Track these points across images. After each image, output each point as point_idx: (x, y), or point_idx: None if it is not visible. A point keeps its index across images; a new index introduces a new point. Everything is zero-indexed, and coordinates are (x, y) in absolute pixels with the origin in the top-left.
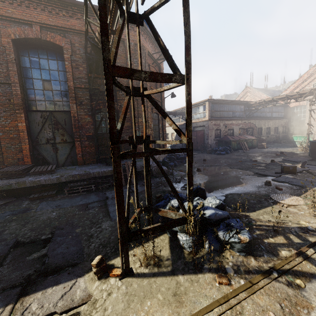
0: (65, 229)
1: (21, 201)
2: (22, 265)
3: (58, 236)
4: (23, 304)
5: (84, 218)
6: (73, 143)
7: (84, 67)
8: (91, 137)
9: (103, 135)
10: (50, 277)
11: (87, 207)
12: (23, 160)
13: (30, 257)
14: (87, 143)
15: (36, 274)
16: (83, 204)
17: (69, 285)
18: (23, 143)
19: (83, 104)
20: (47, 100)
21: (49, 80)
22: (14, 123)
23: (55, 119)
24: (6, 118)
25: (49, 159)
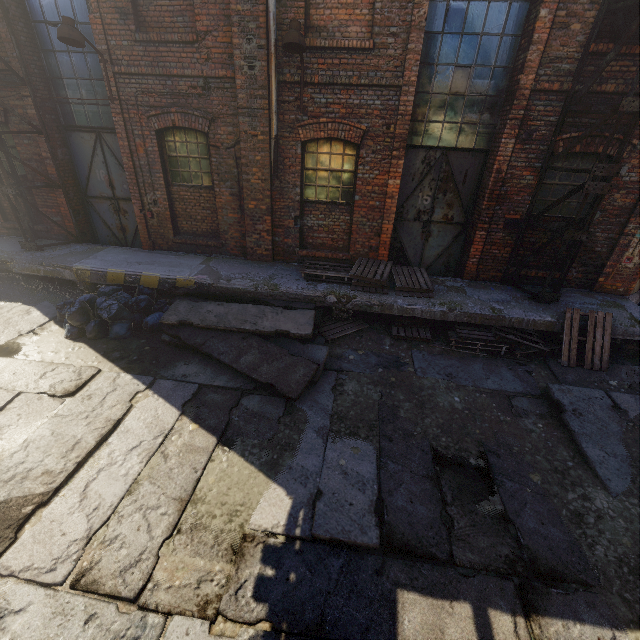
0: (504, 460)
1: (377, 333)
2: (482, 524)
3: (501, 474)
4: (544, 632)
5: (528, 445)
6: (462, 227)
7: (586, 20)
8: (515, 223)
9: (560, 232)
10: (554, 591)
11: (512, 406)
12: (376, 251)
13: (482, 509)
14: (500, 236)
15: (520, 563)
16: (496, 391)
17: (605, 638)
18: (386, 220)
19: (533, 138)
20: (447, 121)
21: (470, 65)
22: (382, 177)
23: (448, 168)
24: (372, 167)
25: (409, 251)
